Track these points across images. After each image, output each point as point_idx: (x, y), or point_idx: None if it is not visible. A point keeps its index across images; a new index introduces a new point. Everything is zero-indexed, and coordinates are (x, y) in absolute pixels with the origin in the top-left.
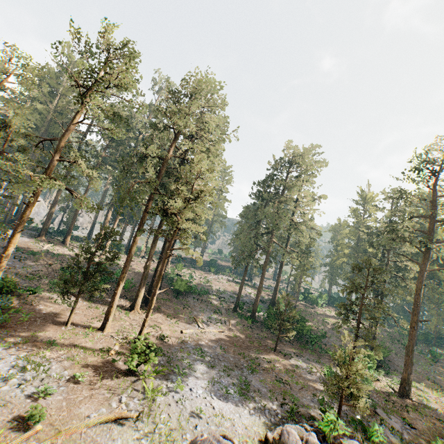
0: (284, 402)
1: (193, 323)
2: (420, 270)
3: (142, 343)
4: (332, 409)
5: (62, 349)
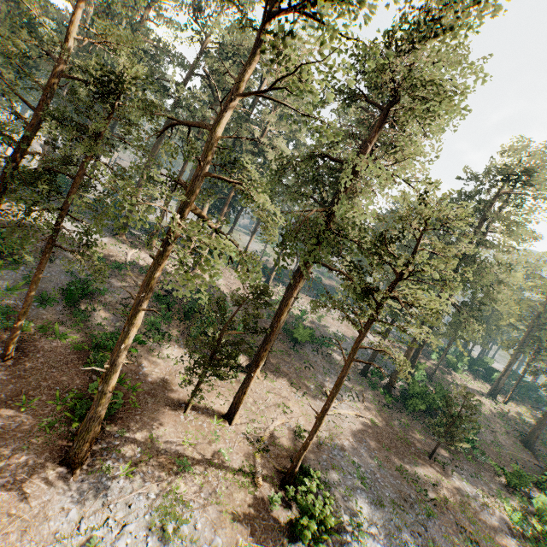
0: None
1: (322, 397)
2: None
3: (320, 501)
4: None
5: (197, 474)
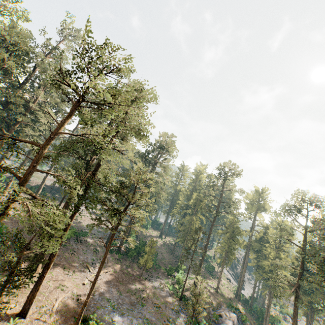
0: (166, 324)
1: (85, 269)
2: (212, 225)
3: None
4: (181, 315)
5: None
